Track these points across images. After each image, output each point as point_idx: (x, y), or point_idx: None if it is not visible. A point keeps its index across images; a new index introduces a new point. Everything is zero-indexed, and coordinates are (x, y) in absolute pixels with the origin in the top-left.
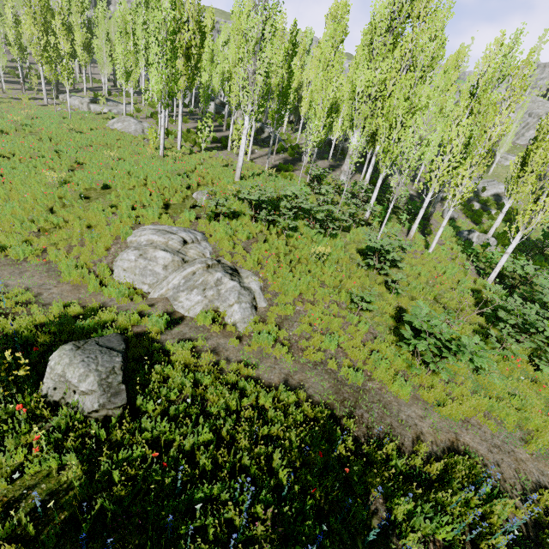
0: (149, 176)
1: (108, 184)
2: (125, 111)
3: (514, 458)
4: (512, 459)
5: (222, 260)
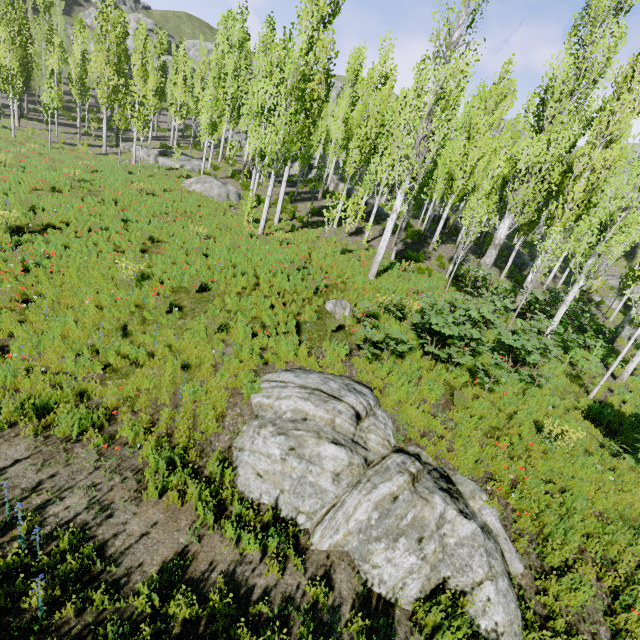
0: (260, 271)
1: (204, 282)
2: (203, 169)
3: None
4: None
5: (421, 454)
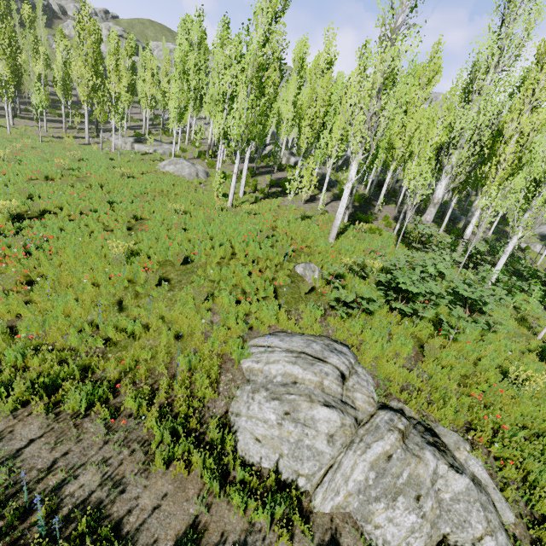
0: (235, 241)
1: (186, 255)
2: (174, 152)
3: None
4: None
5: (404, 409)
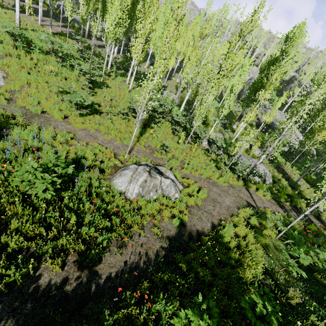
0: None
1: None
2: None
3: (95, 138)
4: (94, 138)
5: None
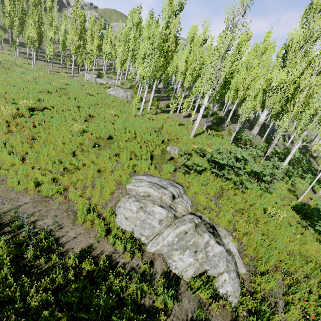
0: (137, 131)
1: (111, 135)
2: (116, 84)
3: None
4: None
5: (202, 216)
